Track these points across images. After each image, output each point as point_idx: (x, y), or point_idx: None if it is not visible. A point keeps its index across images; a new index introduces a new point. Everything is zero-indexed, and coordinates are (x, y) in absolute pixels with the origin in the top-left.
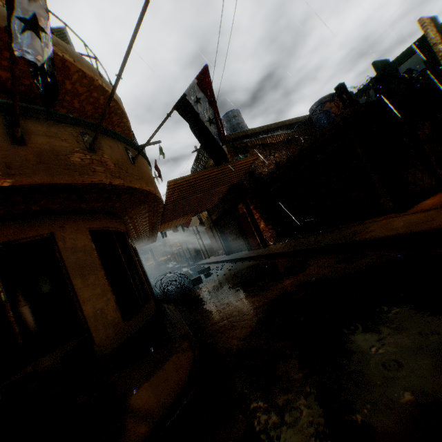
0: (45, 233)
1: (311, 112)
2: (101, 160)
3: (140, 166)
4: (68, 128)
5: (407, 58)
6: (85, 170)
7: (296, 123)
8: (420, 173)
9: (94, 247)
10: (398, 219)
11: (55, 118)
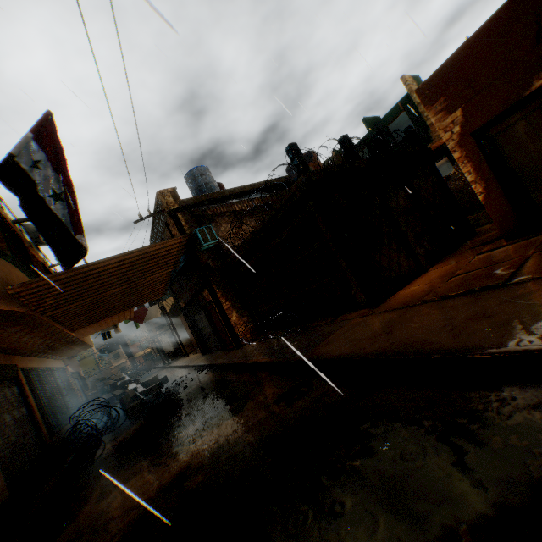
0: None
1: (288, 173)
2: None
3: None
4: None
5: (396, 116)
6: None
7: (278, 185)
8: (397, 254)
9: None
10: (365, 322)
11: None
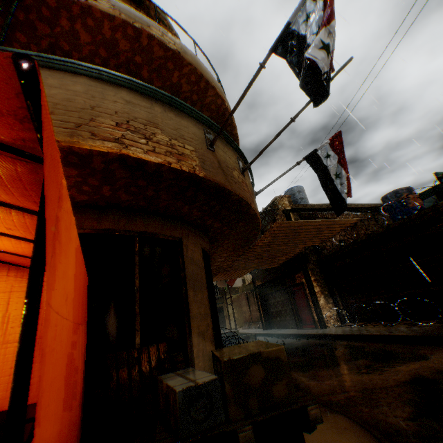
0: (176, 236)
1: (384, 199)
2: (246, 183)
3: None
4: (231, 151)
5: None
6: (240, 186)
7: (361, 209)
8: None
9: (203, 265)
10: None
11: (228, 141)
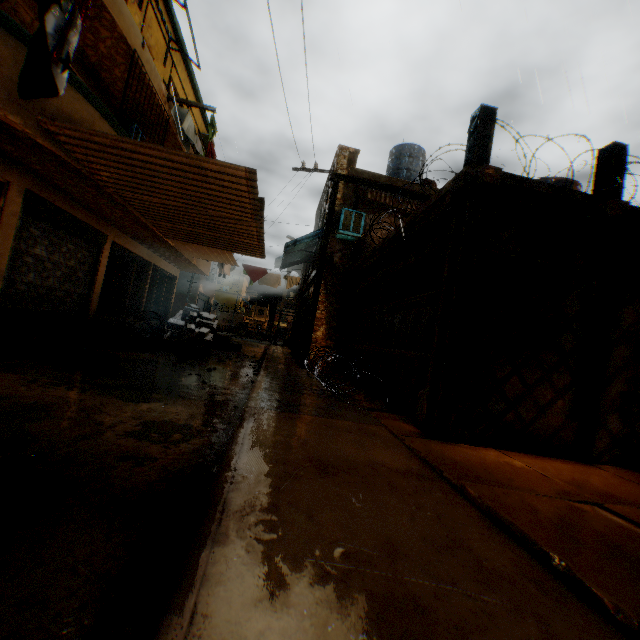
0: None
1: None
2: None
3: (2, 66)
4: None
5: None
6: None
7: None
8: (553, 395)
9: None
10: (371, 438)
11: None
